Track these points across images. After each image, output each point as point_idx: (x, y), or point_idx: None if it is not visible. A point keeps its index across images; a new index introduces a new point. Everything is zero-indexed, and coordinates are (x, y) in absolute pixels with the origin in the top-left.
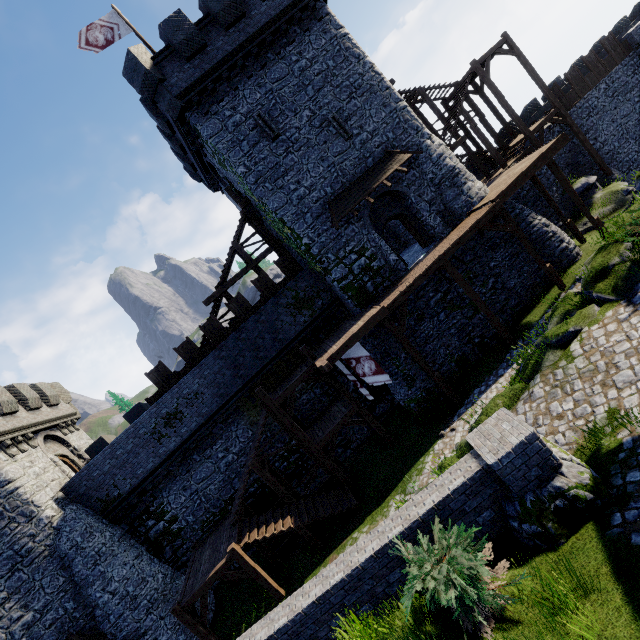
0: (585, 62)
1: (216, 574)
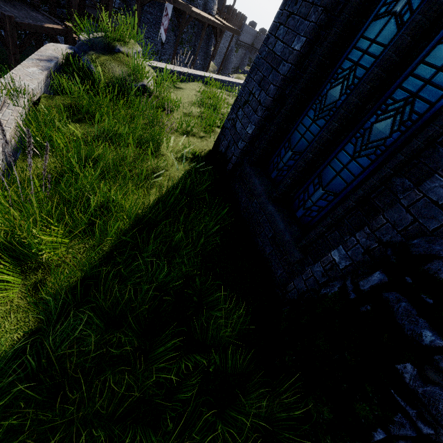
0: (238, 14)
1: (52, 30)
